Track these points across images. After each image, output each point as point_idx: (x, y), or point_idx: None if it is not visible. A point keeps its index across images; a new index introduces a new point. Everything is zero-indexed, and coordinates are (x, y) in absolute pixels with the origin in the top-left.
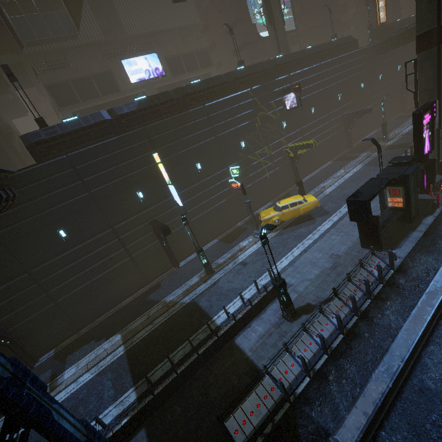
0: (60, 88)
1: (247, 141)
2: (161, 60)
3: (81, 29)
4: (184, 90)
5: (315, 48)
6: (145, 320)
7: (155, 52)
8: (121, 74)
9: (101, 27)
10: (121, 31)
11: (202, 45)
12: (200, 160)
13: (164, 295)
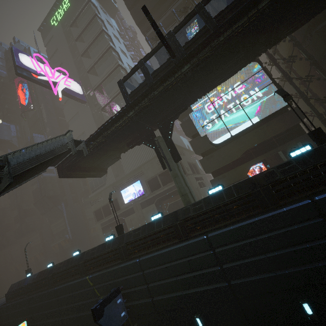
0: (98, 211)
1: None
2: (143, 183)
3: (107, 179)
4: (55, 268)
5: (208, 201)
6: None
7: (139, 179)
8: (121, 199)
9: (114, 175)
10: (123, 173)
11: None
12: None
13: None
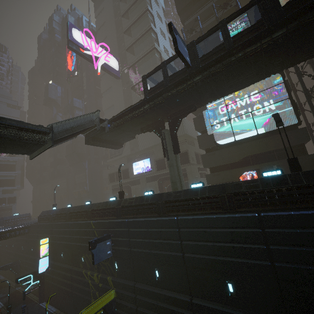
0: (112, 174)
1: (86, 259)
2: (152, 161)
3: (124, 150)
4: (72, 209)
5: (186, 193)
6: (1, 312)
7: (149, 157)
8: (132, 170)
9: (130, 148)
10: (137, 148)
11: (183, 148)
12: (64, 252)
13: (14, 310)
